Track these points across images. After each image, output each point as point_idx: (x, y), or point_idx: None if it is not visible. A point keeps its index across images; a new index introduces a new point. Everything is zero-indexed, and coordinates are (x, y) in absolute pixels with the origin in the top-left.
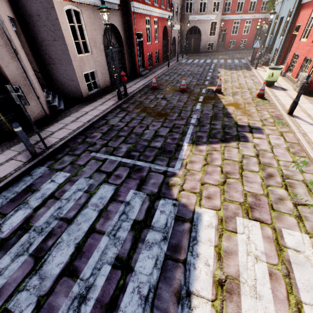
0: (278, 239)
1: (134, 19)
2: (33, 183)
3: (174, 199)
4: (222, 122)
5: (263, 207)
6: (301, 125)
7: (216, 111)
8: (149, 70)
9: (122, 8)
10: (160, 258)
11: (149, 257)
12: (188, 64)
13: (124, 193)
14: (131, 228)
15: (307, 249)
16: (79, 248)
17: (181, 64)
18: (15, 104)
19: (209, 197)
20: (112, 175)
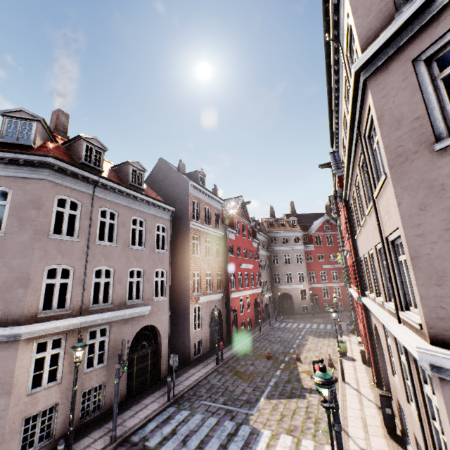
0: (298, 442)
1: (231, 302)
2: (171, 415)
3: (250, 425)
4: (292, 385)
5: (297, 431)
6: (346, 389)
7: (291, 376)
8: (242, 335)
9: (224, 296)
10: (240, 445)
11: (235, 445)
12: (280, 329)
13: (223, 421)
14: (227, 435)
15: (311, 446)
16: (202, 441)
17: (274, 328)
18: (157, 364)
19: (269, 425)
20: (215, 413)
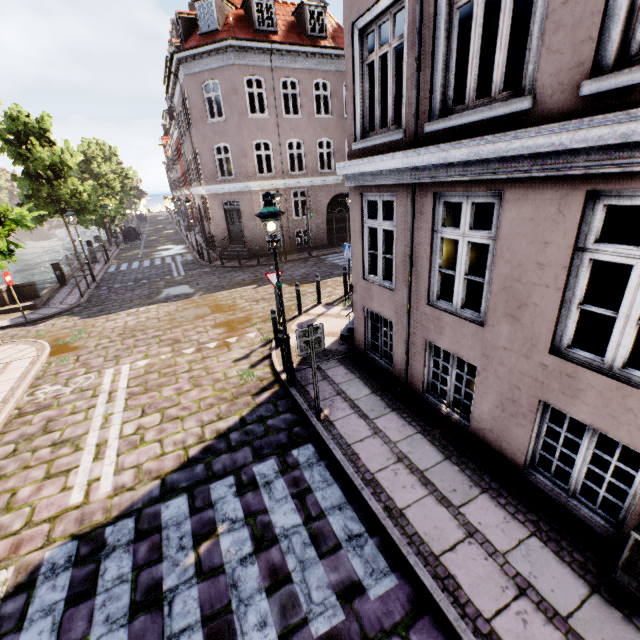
0: None
1: None
2: None
3: None
4: None
5: None
6: None
7: None
8: None
9: None
10: None
11: None
12: None
13: None
14: None
15: None
16: None
17: None
18: None
19: None
20: None
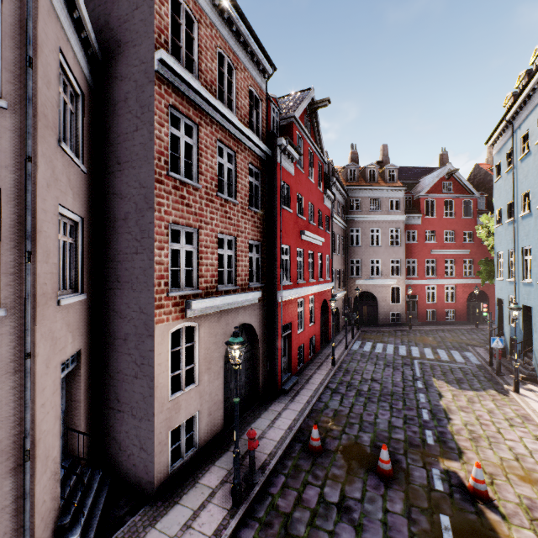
0: None
1: (280, 310)
2: None
3: None
4: None
5: None
6: None
7: None
8: (299, 373)
9: (264, 297)
10: None
11: None
12: (366, 357)
13: None
14: None
15: None
16: None
17: (354, 354)
18: None
19: None
20: None
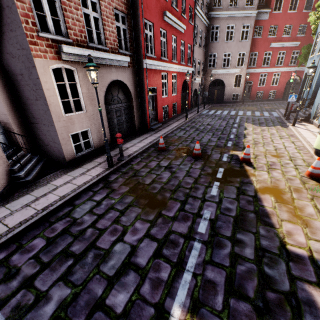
0: None
1: (146, 75)
2: None
3: None
4: (255, 238)
5: None
6: None
7: (243, 203)
8: (164, 123)
9: (134, 65)
10: None
11: None
12: (209, 116)
13: None
14: None
15: None
16: None
17: (202, 115)
18: None
19: None
20: None
